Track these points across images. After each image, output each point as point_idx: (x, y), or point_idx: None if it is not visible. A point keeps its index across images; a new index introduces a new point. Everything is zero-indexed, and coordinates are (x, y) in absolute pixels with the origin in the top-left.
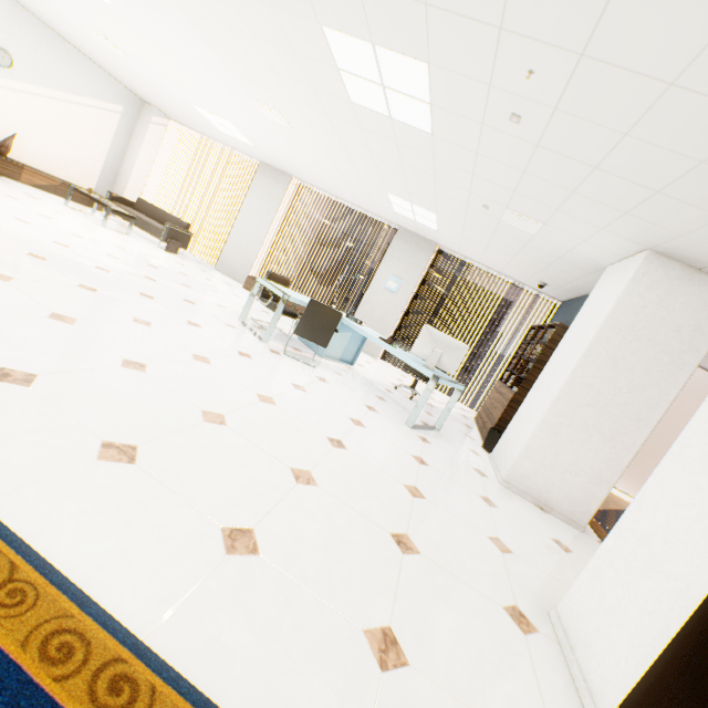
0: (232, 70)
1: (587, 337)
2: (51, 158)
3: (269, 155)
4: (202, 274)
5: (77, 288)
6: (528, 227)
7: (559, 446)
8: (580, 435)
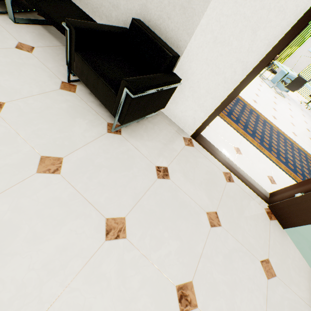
0: None
1: None
2: None
3: None
4: None
5: None
6: None
7: None
8: None
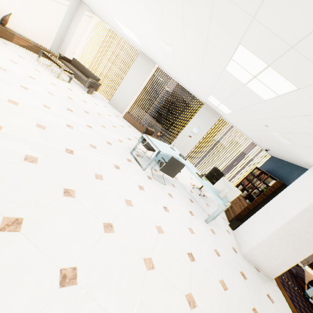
0: (154, 22)
1: (300, 206)
2: (28, 29)
3: (148, 52)
4: (106, 111)
5: (66, 153)
6: (283, 140)
7: (272, 247)
8: (283, 245)
